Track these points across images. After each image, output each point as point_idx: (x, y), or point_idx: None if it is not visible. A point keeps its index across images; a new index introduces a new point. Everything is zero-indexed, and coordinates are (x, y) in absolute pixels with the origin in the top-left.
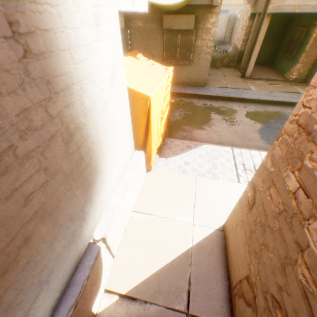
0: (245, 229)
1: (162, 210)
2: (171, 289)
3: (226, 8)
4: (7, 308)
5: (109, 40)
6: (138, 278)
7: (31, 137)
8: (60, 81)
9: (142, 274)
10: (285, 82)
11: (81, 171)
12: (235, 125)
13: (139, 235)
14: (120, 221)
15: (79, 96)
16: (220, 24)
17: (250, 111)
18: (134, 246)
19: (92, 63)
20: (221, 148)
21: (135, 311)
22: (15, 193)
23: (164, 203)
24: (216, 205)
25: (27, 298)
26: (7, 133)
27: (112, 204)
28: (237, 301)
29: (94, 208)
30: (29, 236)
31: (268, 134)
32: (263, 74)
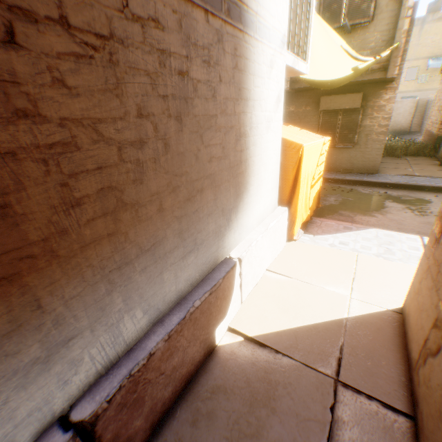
0: (431, 271)
1: (305, 276)
2: (313, 350)
3: (411, 94)
4: (180, 232)
5: (276, 82)
6: (269, 328)
7: (223, 118)
8: (244, 93)
9: (275, 326)
10: None
11: (238, 173)
12: (426, 215)
13: (274, 292)
14: (254, 263)
15: (250, 111)
16: (402, 110)
17: None
18: (266, 300)
19: (263, 92)
20: (401, 234)
21: (263, 356)
22: (208, 147)
23: (308, 270)
24: (388, 285)
25: (187, 244)
26: (217, 106)
27: (250, 238)
28: (420, 373)
29: (237, 225)
30: (203, 189)
31: None
32: None
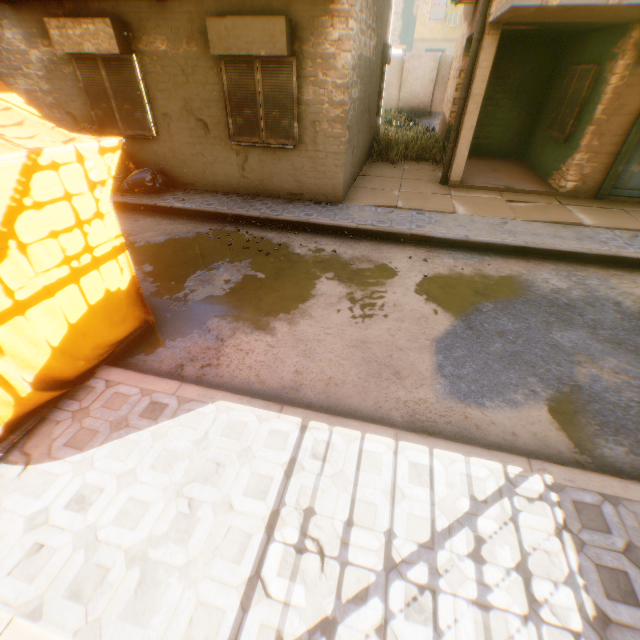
0: None
1: None
2: None
3: (440, 46)
4: None
5: None
6: None
7: None
8: None
9: None
10: (549, 197)
11: None
12: (372, 317)
13: None
14: None
15: None
16: (421, 75)
17: (435, 274)
18: None
19: None
20: (267, 419)
21: None
22: None
23: None
24: None
25: None
26: None
27: None
28: None
29: None
30: None
31: (465, 357)
32: (498, 177)
